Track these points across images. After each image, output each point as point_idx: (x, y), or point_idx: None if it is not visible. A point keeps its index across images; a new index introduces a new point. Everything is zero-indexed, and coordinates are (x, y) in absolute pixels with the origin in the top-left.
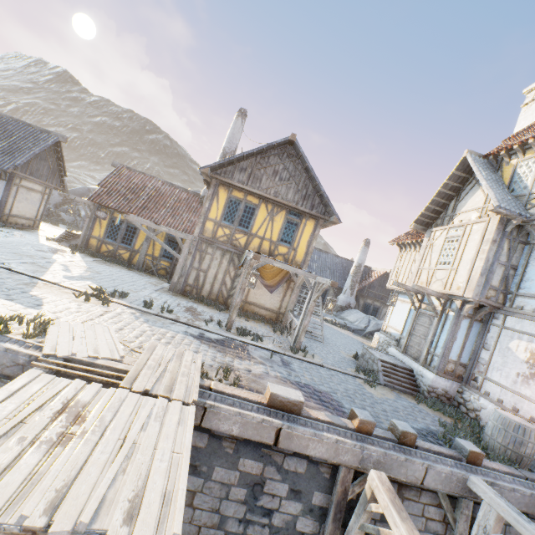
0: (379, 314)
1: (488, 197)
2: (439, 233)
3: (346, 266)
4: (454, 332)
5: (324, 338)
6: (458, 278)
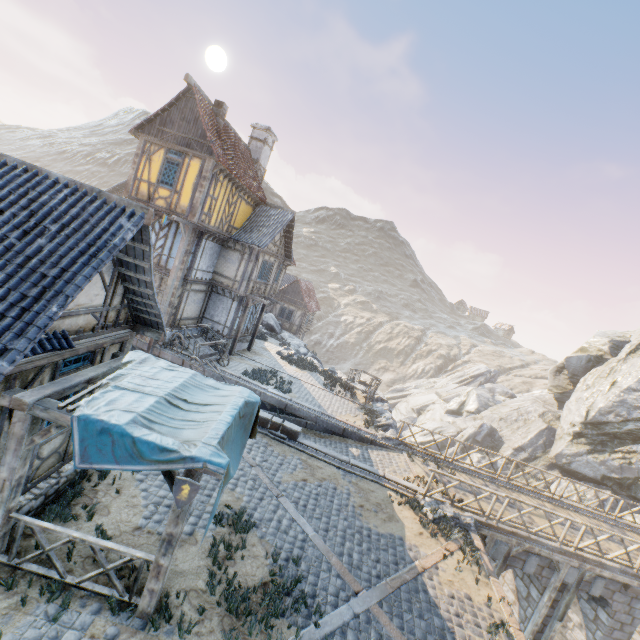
0: (294, 317)
1: None
2: None
3: None
4: None
5: None
6: None
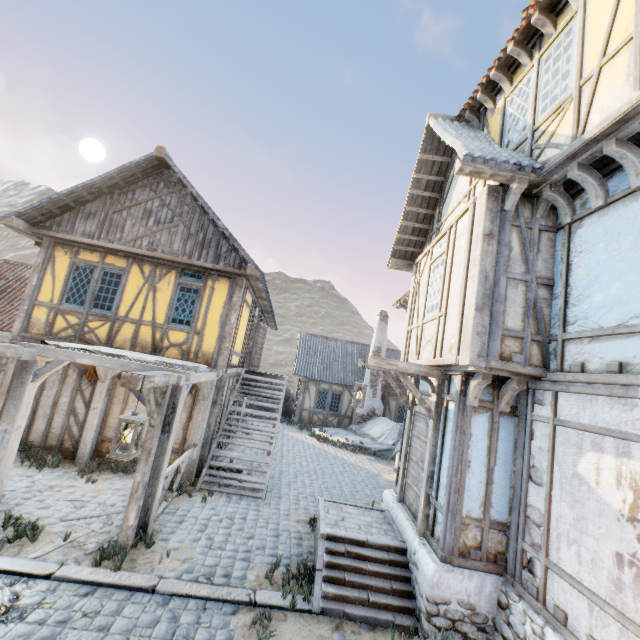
0: None
1: None
2: (424, 262)
3: (365, 354)
4: (461, 448)
5: (282, 485)
6: (449, 329)
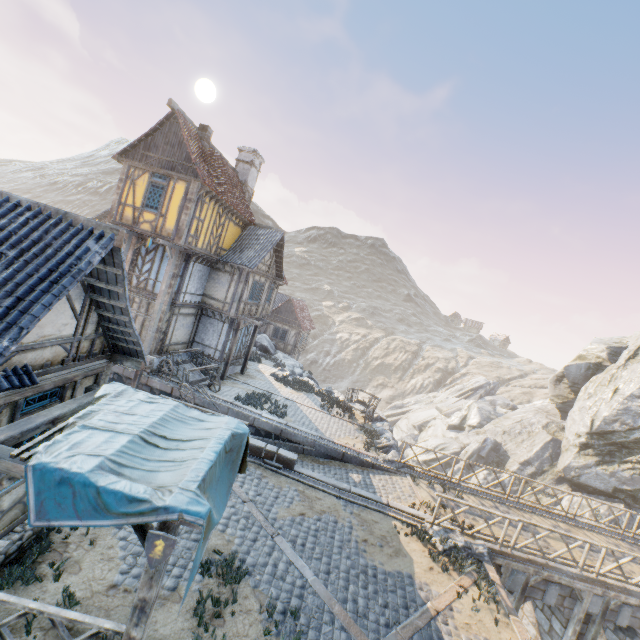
0: (288, 336)
1: None
2: None
3: None
4: None
5: None
6: None
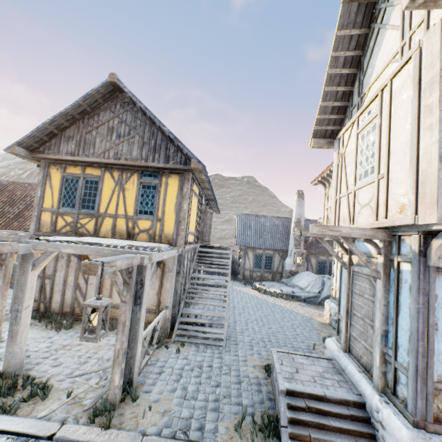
0: None
1: (405, 25)
2: (348, 134)
3: (288, 225)
4: (425, 311)
5: (237, 333)
6: (395, 189)
